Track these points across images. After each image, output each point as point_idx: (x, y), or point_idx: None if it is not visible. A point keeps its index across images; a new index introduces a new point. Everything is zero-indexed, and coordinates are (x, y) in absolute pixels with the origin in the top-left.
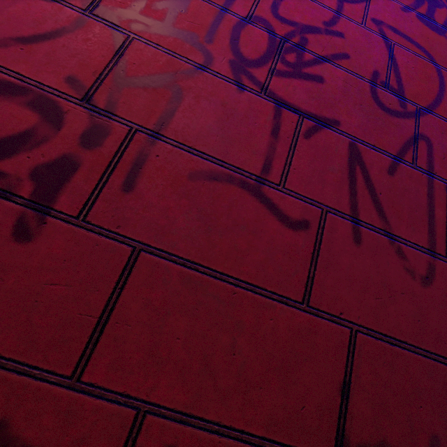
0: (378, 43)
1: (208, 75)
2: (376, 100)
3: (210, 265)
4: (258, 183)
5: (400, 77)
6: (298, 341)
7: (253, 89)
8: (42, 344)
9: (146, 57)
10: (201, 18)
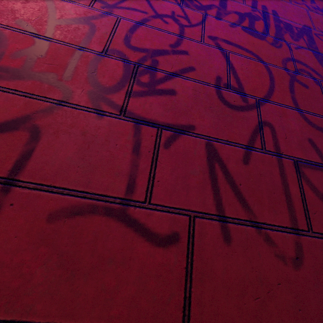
0: (216, 54)
1: (67, 108)
2: (222, 101)
3: (74, 320)
4: (123, 205)
5: (238, 78)
6: None
7: (112, 113)
8: None
9: (2, 104)
10: (59, 59)
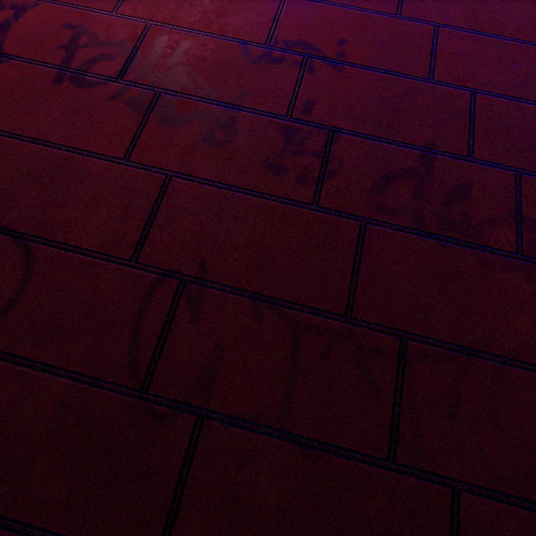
0: None
1: None
2: None
3: None
4: None
5: None
6: (244, 1)
7: None
8: (96, 2)
9: None
10: None
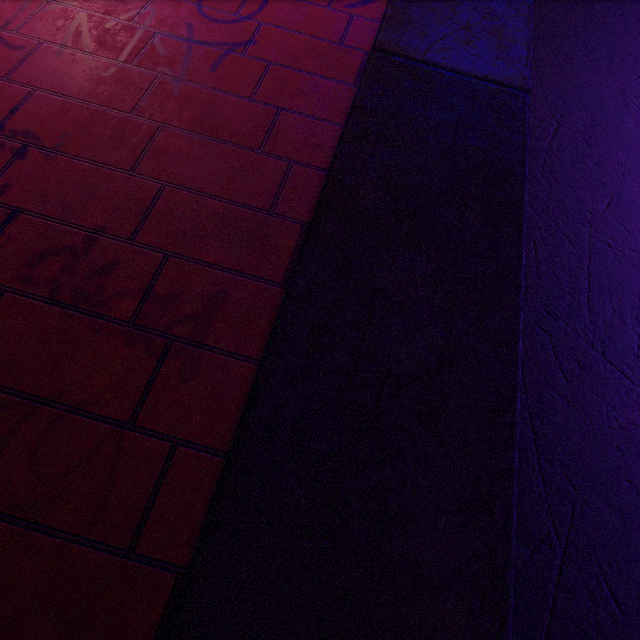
0: None
1: None
2: None
3: None
4: None
5: None
6: None
7: None
8: None
9: None
10: None
